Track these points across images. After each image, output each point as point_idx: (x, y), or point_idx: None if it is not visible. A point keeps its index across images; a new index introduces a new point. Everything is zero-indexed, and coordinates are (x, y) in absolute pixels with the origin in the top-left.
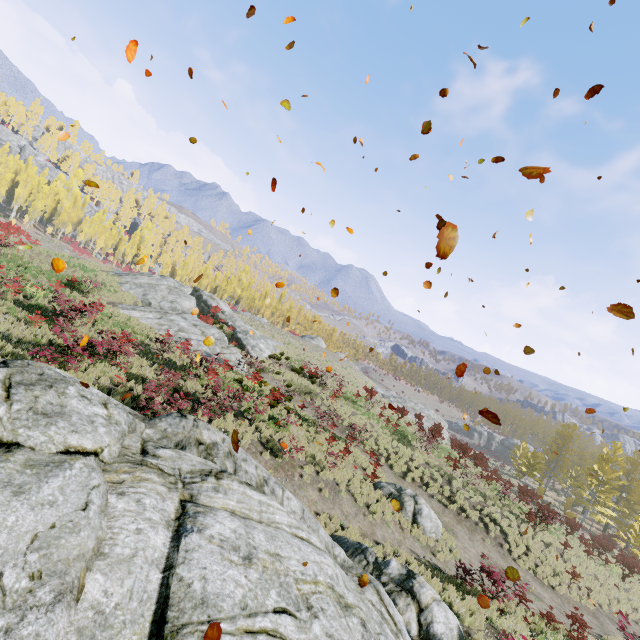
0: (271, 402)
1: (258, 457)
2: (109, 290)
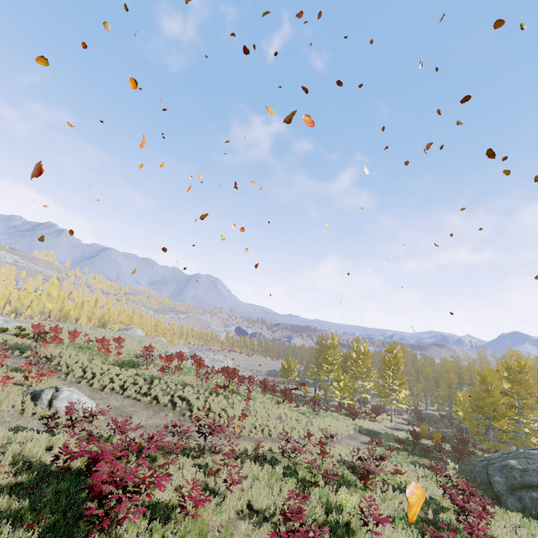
0: None
1: None
2: None
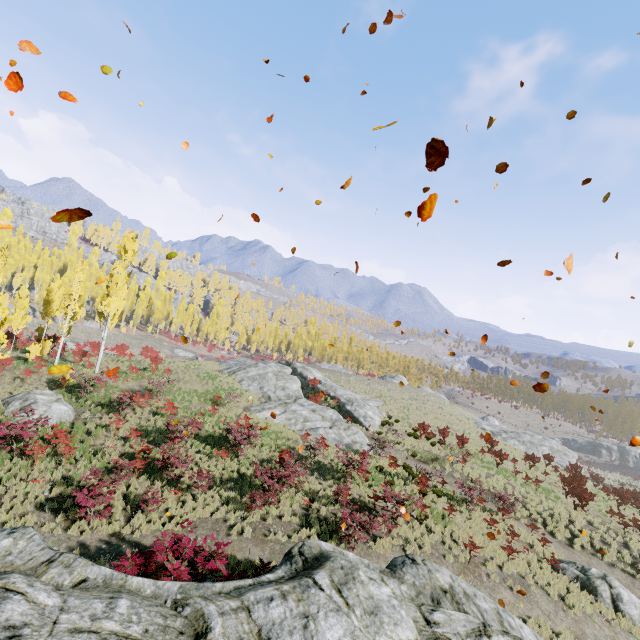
0: (421, 490)
1: (443, 562)
2: (238, 394)
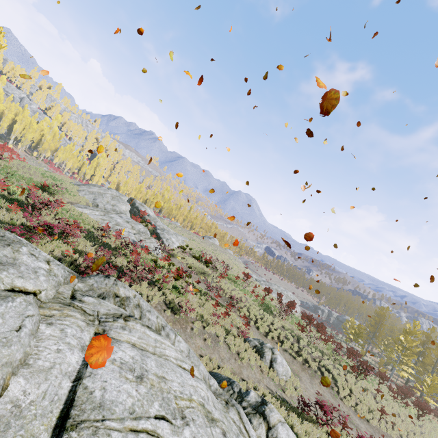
0: (175, 276)
1: (162, 313)
2: (70, 194)
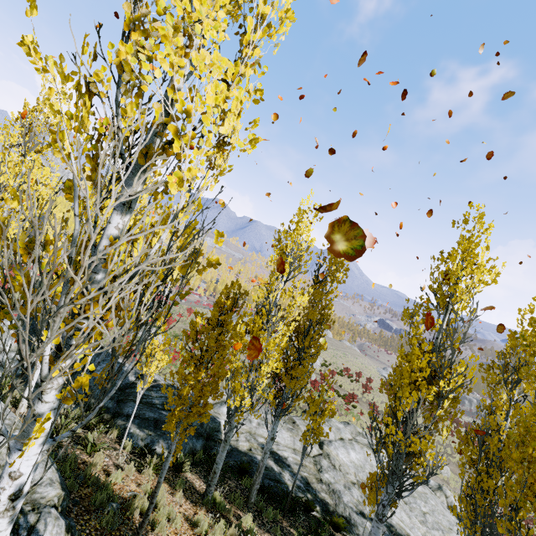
0: (346, 403)
1: None
2: None
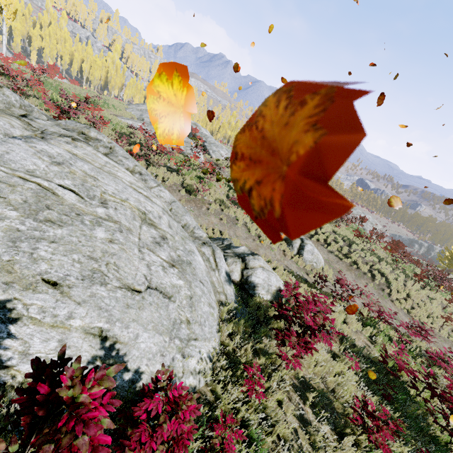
0: (203, 171)
1: (176, 192)
2: (115, 108)
